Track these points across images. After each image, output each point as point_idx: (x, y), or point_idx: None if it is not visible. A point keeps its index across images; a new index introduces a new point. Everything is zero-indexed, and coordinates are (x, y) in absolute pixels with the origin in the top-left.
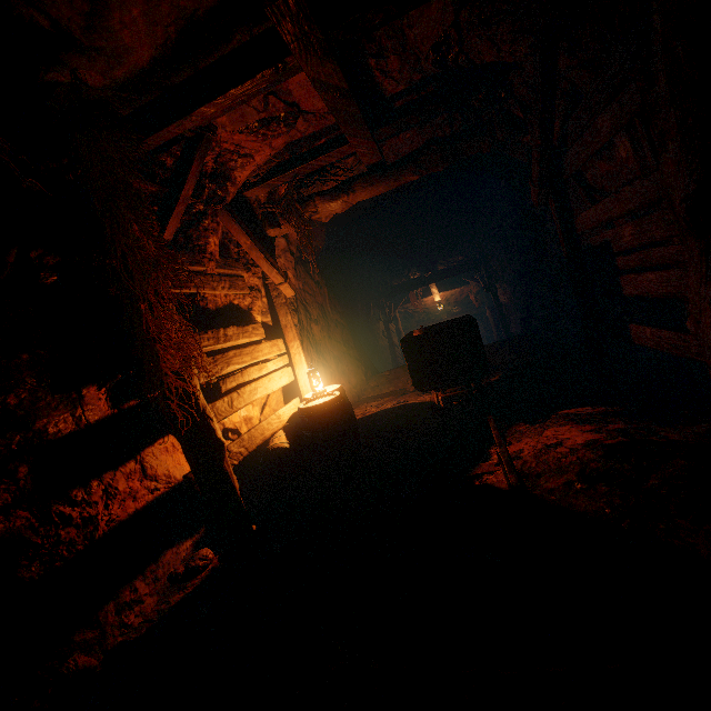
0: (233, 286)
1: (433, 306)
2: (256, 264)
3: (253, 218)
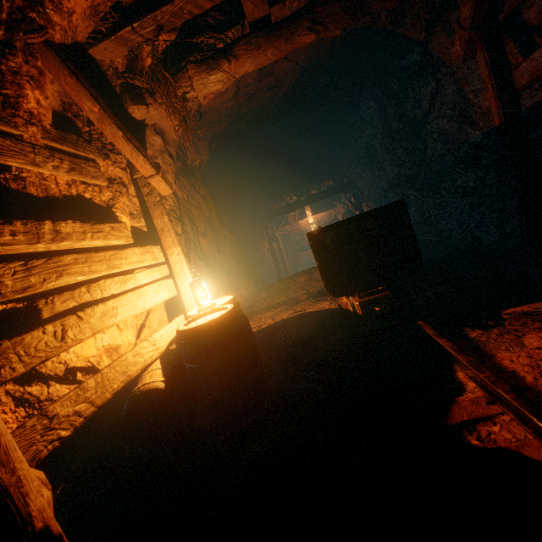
0: (78, 169)
1: (307, 228)
2: (116, 151)
3: (109, 90)
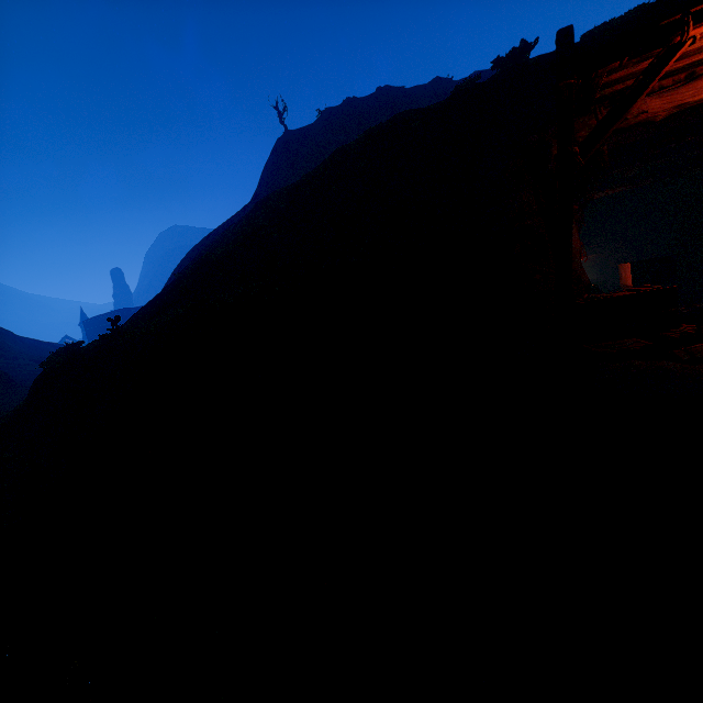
0: None
1: None
2: None
3: None
